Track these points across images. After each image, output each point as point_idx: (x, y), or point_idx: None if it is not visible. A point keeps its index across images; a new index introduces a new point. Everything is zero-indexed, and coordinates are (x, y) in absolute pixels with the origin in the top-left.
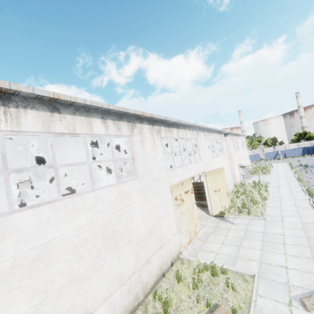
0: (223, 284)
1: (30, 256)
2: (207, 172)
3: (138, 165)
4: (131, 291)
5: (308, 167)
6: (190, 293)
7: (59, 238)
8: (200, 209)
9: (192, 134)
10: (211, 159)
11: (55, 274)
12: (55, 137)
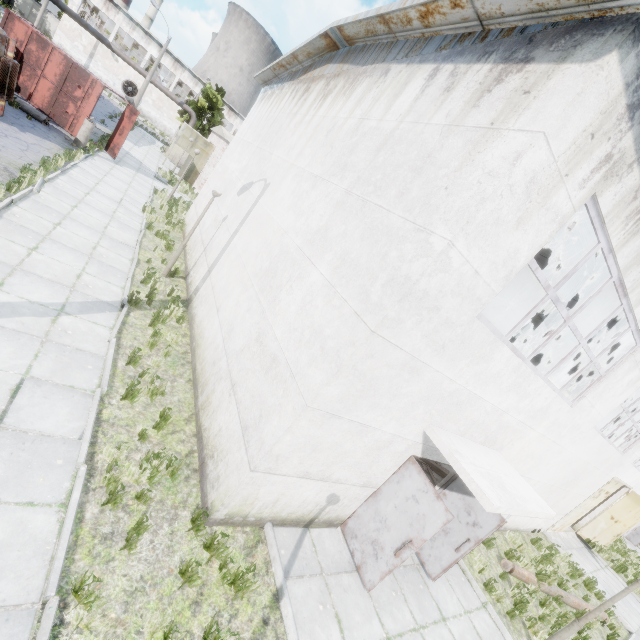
0: (596, 602)
1: (573, 459)
2: (633, 493)
3: (636, 445)
4: (530, 519)
5: None
6: (562, 572)
7: (580, 460)
8: None
9: None
10: None
11: (558, 476)
12: (526, 287)
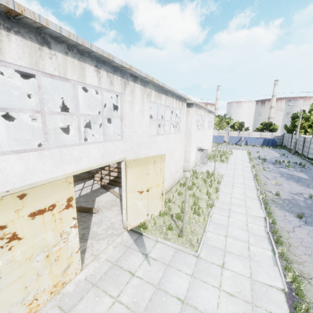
0: None
1: None
2: (131, 161)
3: None
4: None
5: (266, 161)
6: None
7: None
8: (120, 209)
9: (105, 80)
10: (151, 138)
11: None
12: None
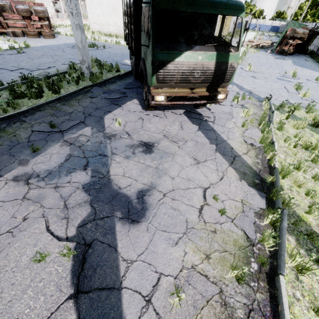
0: None
1: None
2: None
3: None
4: None
5: (264, 35)
6: None
7: None
8: None
9: None
10: None
11: None
12: None
